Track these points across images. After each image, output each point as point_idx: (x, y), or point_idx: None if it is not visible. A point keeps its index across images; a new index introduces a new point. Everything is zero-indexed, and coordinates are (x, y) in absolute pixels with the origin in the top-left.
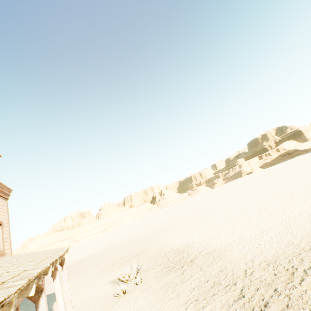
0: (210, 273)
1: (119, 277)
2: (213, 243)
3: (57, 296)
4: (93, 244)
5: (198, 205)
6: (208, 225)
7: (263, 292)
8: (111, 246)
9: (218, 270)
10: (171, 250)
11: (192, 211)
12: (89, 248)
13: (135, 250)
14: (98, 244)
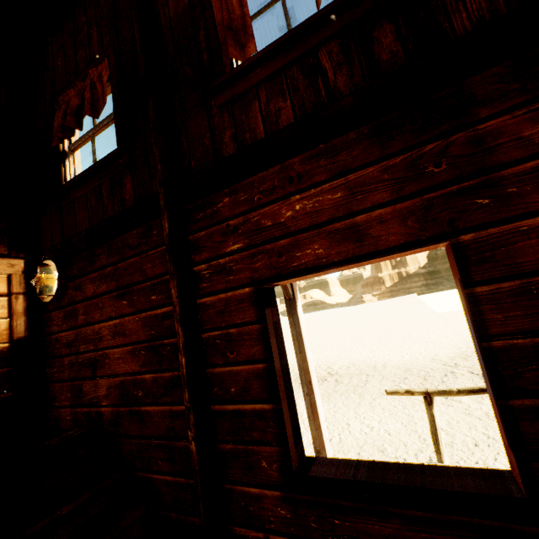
0: (395, 374)
1: None
2: (336, 360)
3: (303, 336)
4: None
5: None
6: None
7: None
8: None
9: (404, 371)
10: None
11: None
12: None
13: None
14: None
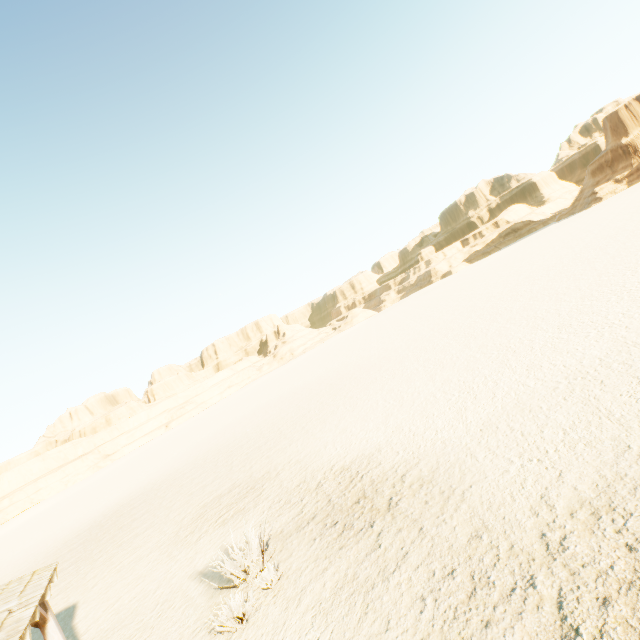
0: (450, 546)
1: (221, 573)
2: (425, 451)
3: None
4: (147, 458)
5: (361, 352)
6: (397, 401)
7: (627, 616)
8: (188, 463)
9: (470, 536)
10: (331, 474)
11: (351, 365)
12: (139, 471)
13: (246, 474)
14: (159, 459)
